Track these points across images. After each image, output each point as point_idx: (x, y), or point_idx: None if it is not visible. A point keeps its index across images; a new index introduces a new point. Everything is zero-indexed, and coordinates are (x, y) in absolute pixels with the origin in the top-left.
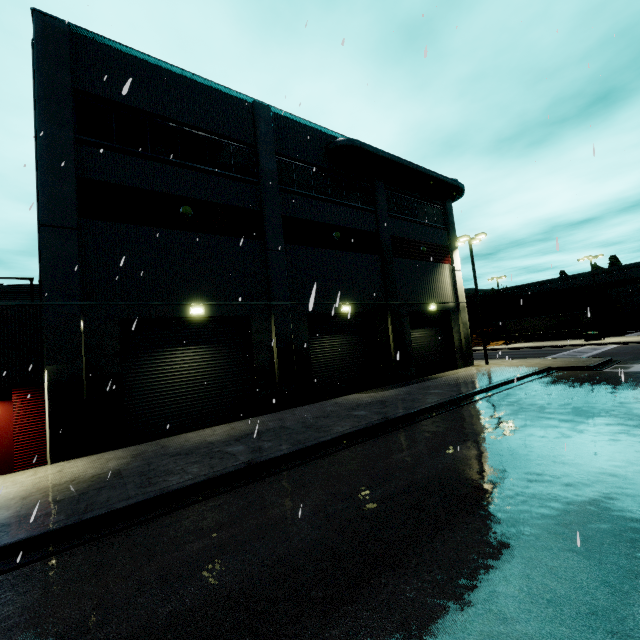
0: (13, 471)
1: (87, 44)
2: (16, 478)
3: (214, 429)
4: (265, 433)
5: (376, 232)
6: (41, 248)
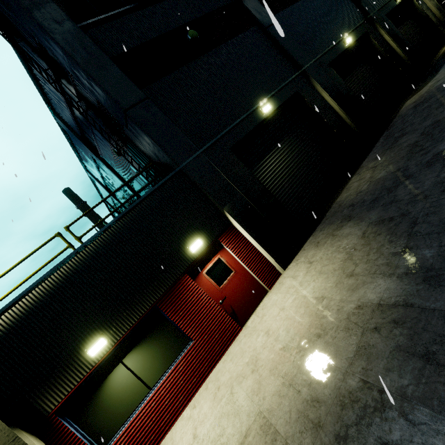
0: (266, 290)
1: None
2: (286, 286)
3: (355, 181)
4: (432, 133)
5: None
6: (141, 128)
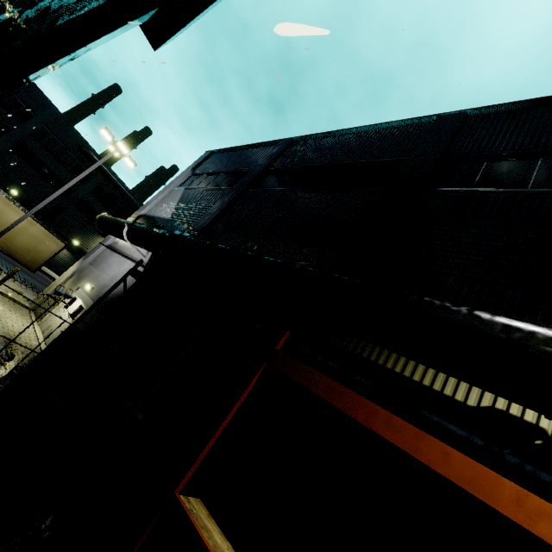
0: None
1: None
2: None
3: None
4: None
5: (75, 191)
6: None
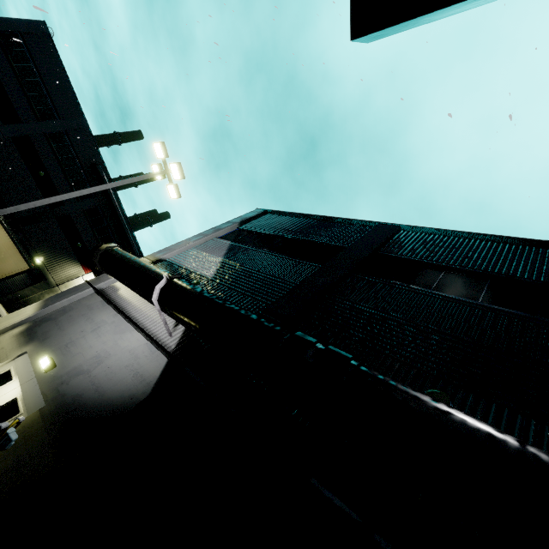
0: None
1: (49, 41)
2: None
3: None
4: None
5: (65, 204)
6: None
